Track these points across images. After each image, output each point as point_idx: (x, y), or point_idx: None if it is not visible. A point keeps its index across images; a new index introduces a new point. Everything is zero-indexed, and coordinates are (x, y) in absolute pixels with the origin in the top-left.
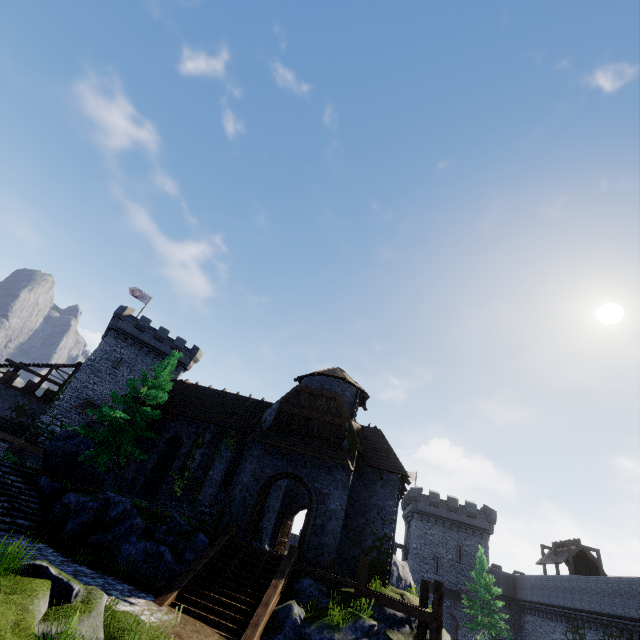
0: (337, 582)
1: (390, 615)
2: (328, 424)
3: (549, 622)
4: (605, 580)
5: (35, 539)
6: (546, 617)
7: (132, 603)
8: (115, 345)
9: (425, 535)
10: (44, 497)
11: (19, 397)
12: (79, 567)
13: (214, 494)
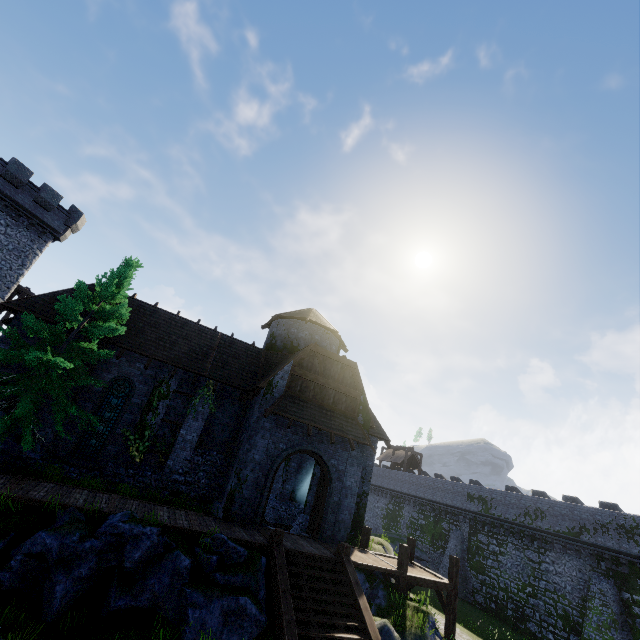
0: None
1: None
2: (343, 395)
3: (375, 496)
4: (434, 480)
5: None
6: (374, 493)
7: None
8: None
9: None
10: None
11: None
12: None
13: (189, 459)
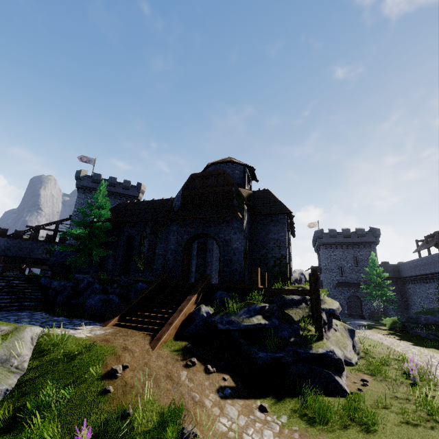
0: (248, 290)
1: (289, 300)
2: (220, 193)
3: (425, 284)
4: None
5: (36, 310)
6: (422, 282)
7: (78, 329)
8: (86, 198)
9: (330, 256)
10: (45, 288)
11: (45, 245)
12: (56, 318)
13: (163, 262)
